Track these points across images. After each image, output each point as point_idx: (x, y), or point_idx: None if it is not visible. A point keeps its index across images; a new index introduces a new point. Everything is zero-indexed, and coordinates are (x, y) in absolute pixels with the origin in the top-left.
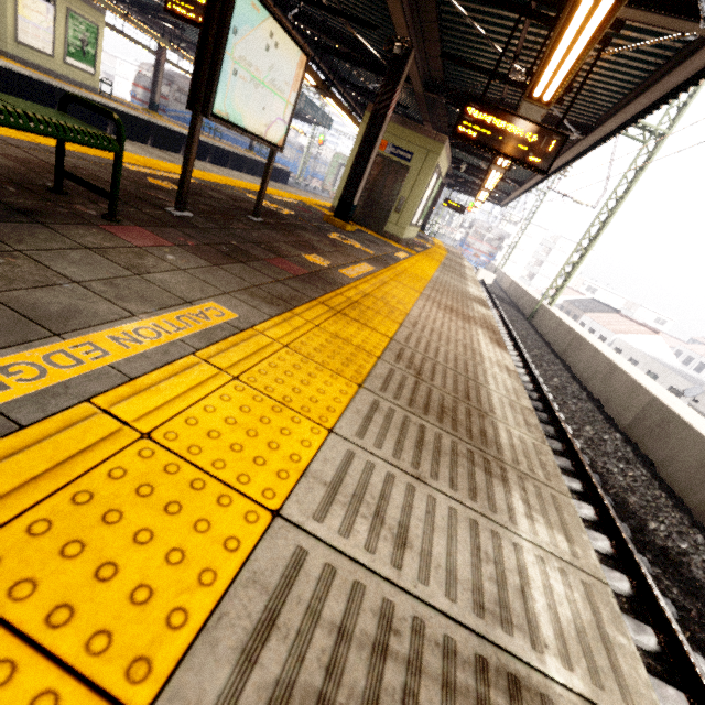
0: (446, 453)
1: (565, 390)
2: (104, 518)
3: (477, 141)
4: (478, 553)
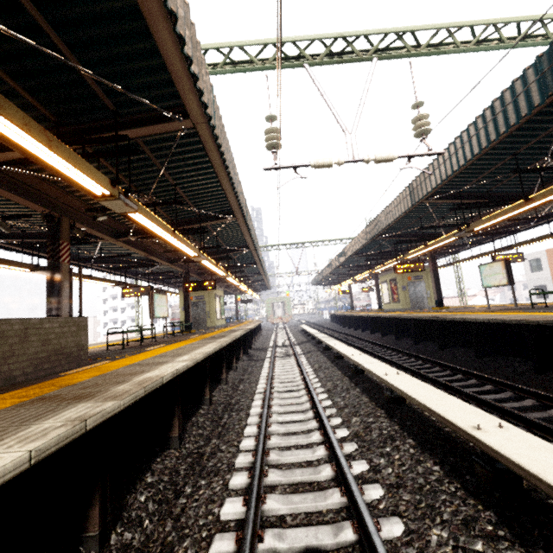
0: None
1: None
2: None
3: None
4: None
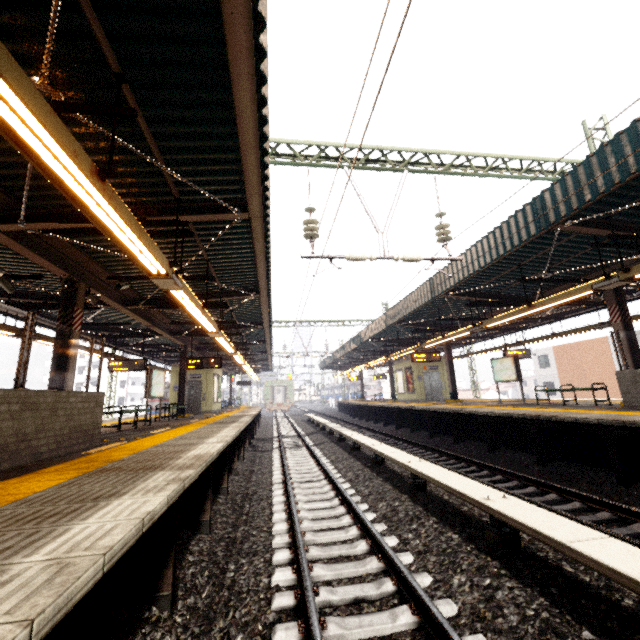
0: None
1: None
2: None
3: None
4: None
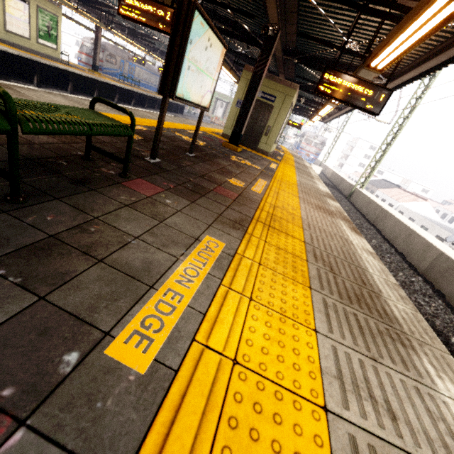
0: (376, 334)
1: (381, 248)
2: (250, 436)
3: (332, 95)
4: (431, 414)
